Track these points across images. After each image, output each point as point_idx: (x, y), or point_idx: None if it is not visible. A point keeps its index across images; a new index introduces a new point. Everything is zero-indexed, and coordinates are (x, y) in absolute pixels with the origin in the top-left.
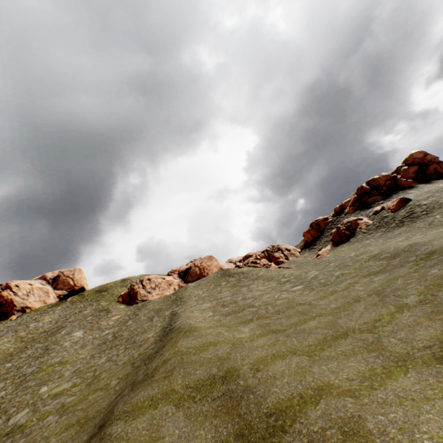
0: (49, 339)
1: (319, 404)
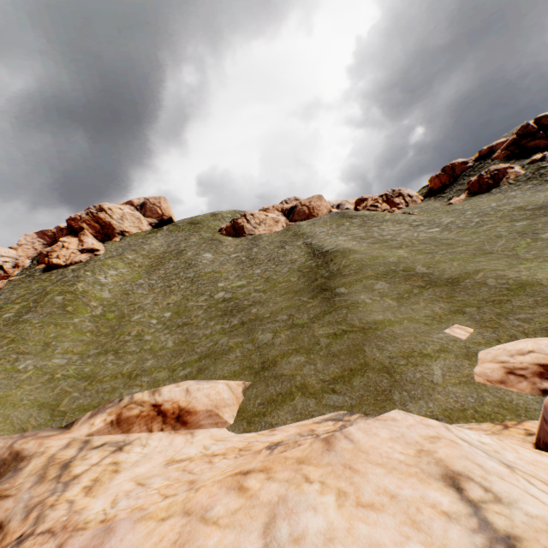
0: (181, 258)
1: (479, 274)
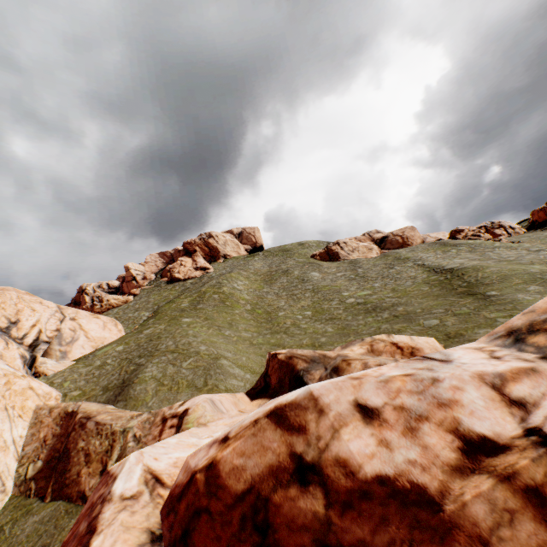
0: (290, 275)
1: None
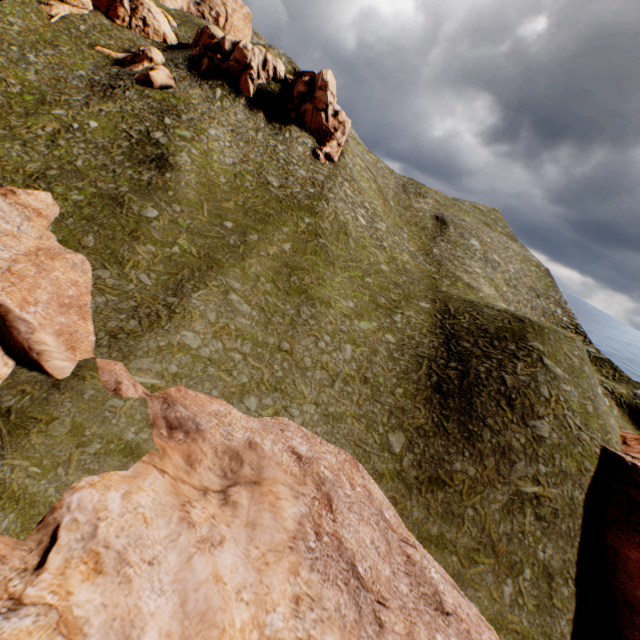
0: None
1: None
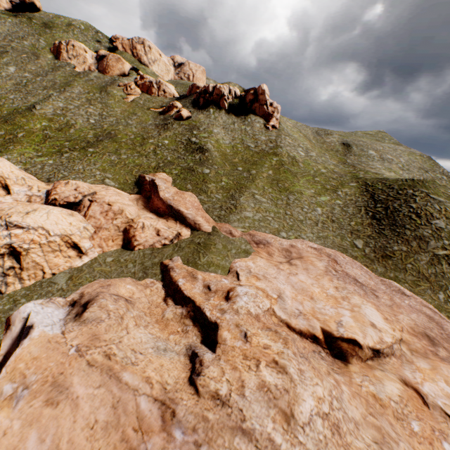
0: None
1: (18, 144)
